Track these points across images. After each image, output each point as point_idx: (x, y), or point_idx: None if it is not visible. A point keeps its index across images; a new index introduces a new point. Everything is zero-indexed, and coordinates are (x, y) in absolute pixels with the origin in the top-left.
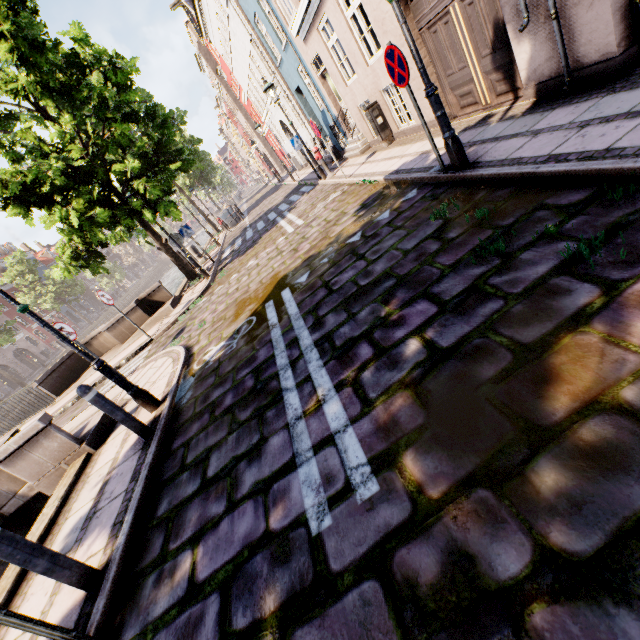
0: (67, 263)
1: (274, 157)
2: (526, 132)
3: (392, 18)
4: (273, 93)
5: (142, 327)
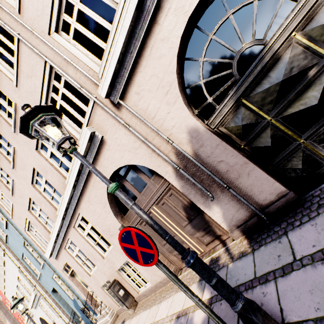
0: None
1: None
2: (297, 260)
3: (114, 226)
4: (21, 305)
5: None
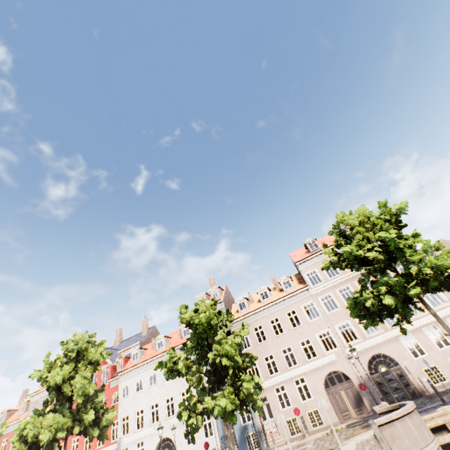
0: (230, 400)
1: None
2: None
3: (321, 389)
4: None
5: None
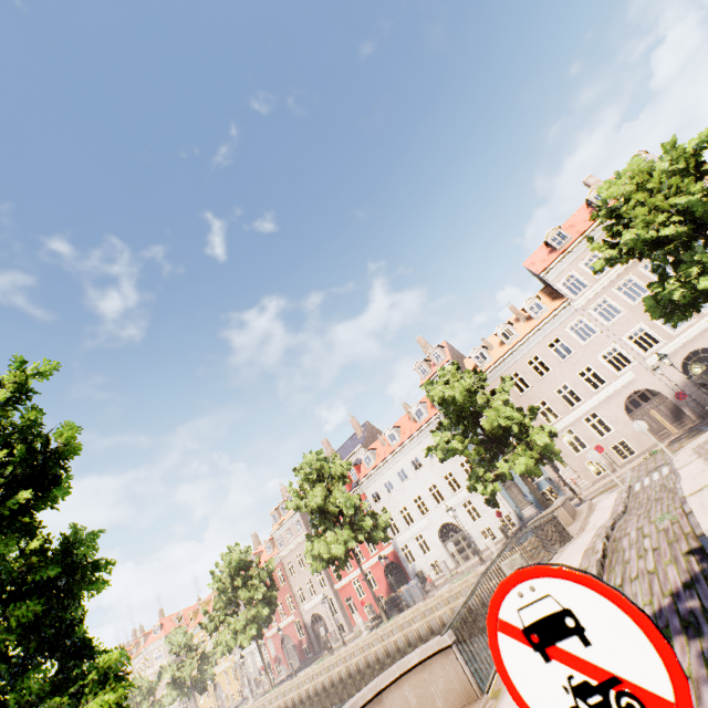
0: (528, 456)
1: (343, 611)
2: None
3: (622, 418)
4: None
5: (586, 506)
